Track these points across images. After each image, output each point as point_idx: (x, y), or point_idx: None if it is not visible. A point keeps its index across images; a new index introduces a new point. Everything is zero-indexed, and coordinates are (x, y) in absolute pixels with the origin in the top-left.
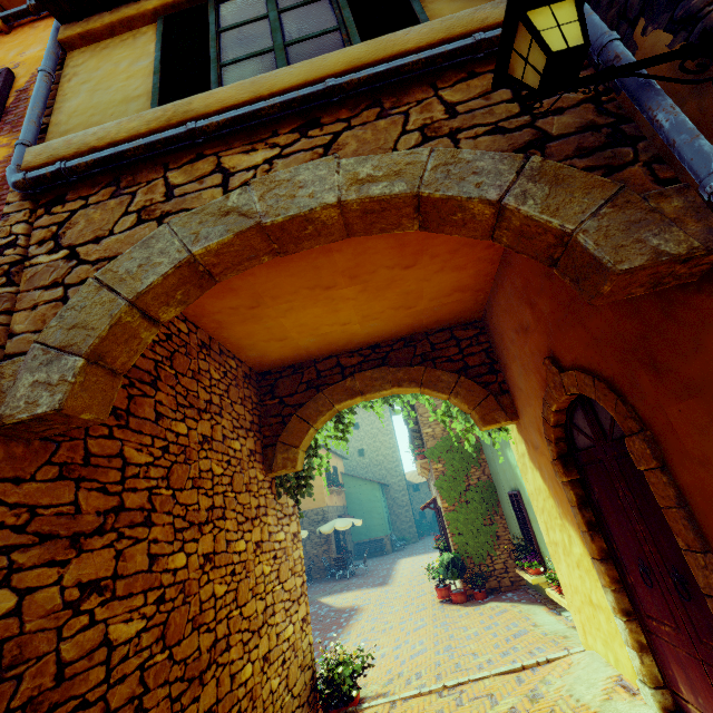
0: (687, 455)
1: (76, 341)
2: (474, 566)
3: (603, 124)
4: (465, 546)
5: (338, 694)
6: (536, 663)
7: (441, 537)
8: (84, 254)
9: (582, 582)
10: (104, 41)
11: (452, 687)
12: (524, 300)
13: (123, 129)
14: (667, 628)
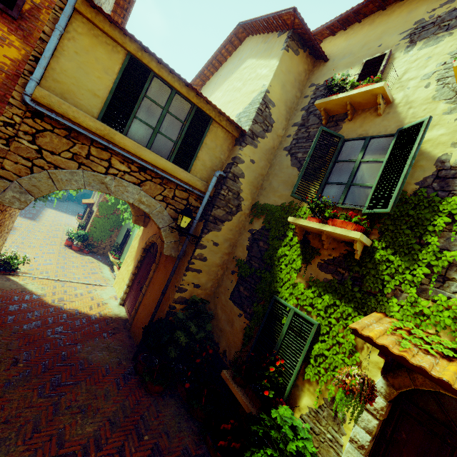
0: (158, 274)
1: (34, 192)
2: (92, 241)
3: (191, 225)
4: (94, 233)
5: (8, 268)
6: (95, 284)
7: (83, 216)
8: (45, 155)
9: (125, 274)
10: (97, 29)
11: (62, 281)
12: None
13: (86, 122)
14: (134, 292)
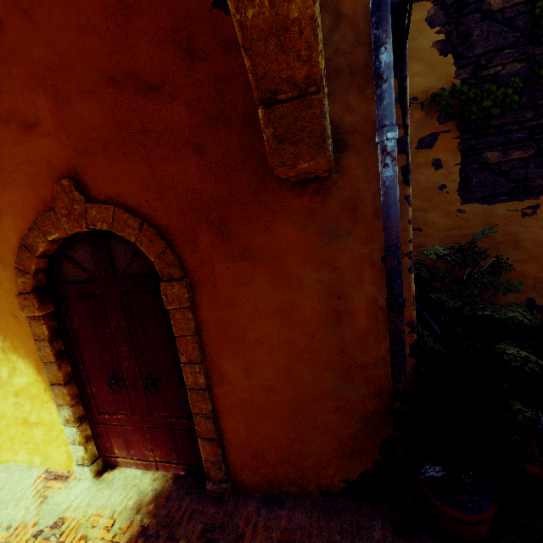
0: (219, 299)
1: None
2: None
3: None
4: None
5: None
6: None
7: None
8: None
9: (17, 408)
10: None
11: None
12: (43, 84)
13: None
14: (121, 416)
